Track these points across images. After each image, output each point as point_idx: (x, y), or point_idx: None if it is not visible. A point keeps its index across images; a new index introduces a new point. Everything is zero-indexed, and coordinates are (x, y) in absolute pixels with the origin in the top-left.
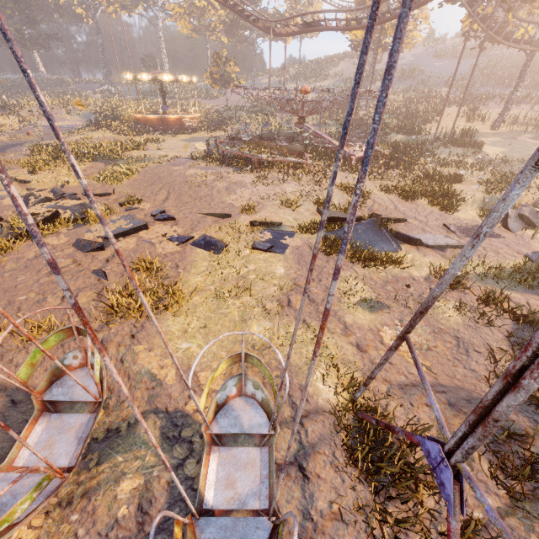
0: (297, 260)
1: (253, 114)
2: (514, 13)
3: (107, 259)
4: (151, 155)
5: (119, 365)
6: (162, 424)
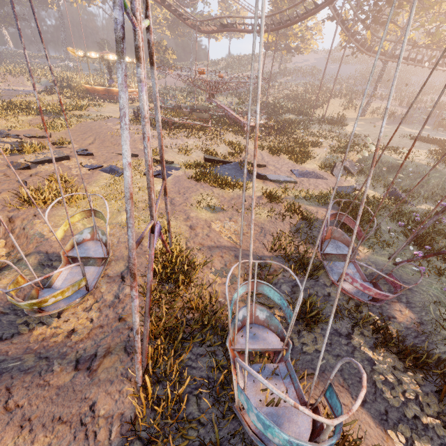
0: (174, 183)
1: (186, 93)
2: (374, 32)
3: (31, 175)
4: (90, 114)
5: (21, 231)
6: (41, 258)
